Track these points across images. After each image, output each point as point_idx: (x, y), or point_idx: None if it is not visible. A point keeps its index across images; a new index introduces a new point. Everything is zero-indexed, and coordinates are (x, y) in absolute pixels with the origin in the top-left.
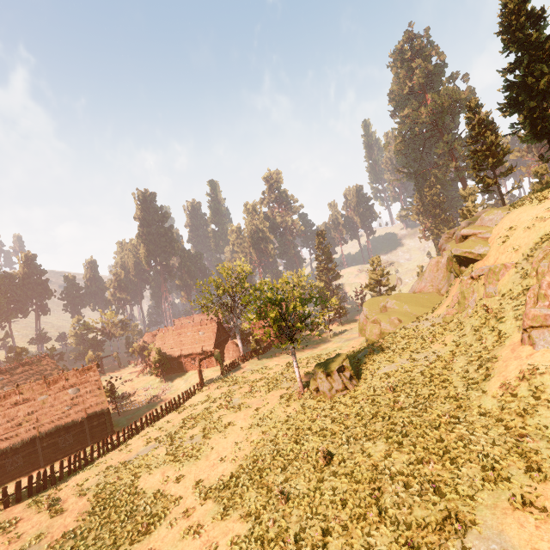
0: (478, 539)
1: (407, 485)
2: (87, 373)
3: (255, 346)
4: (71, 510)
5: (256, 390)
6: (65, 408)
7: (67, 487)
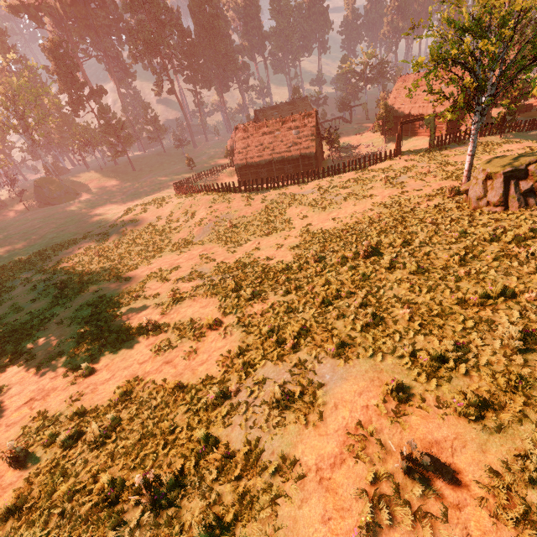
0: (331, 366)
1: (366, 306)
2: (307, 118)
3: (503, 116)
4: (253, 207)
5: (433, 174)
6: (288, 145)
7: (261, 195)
